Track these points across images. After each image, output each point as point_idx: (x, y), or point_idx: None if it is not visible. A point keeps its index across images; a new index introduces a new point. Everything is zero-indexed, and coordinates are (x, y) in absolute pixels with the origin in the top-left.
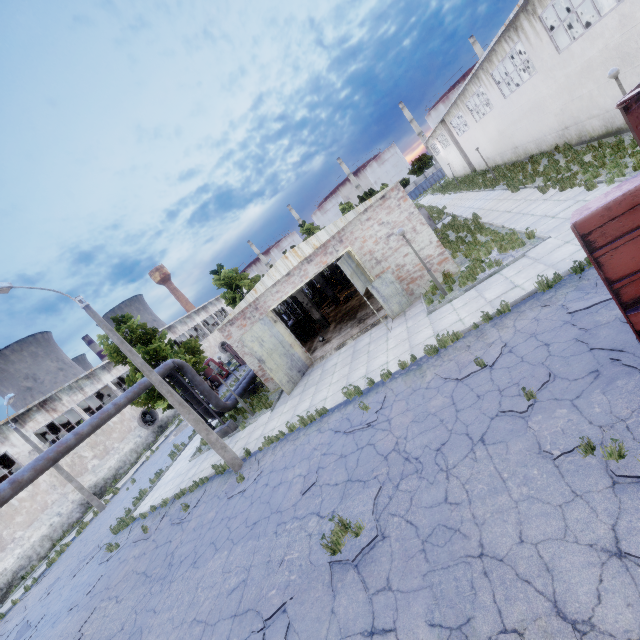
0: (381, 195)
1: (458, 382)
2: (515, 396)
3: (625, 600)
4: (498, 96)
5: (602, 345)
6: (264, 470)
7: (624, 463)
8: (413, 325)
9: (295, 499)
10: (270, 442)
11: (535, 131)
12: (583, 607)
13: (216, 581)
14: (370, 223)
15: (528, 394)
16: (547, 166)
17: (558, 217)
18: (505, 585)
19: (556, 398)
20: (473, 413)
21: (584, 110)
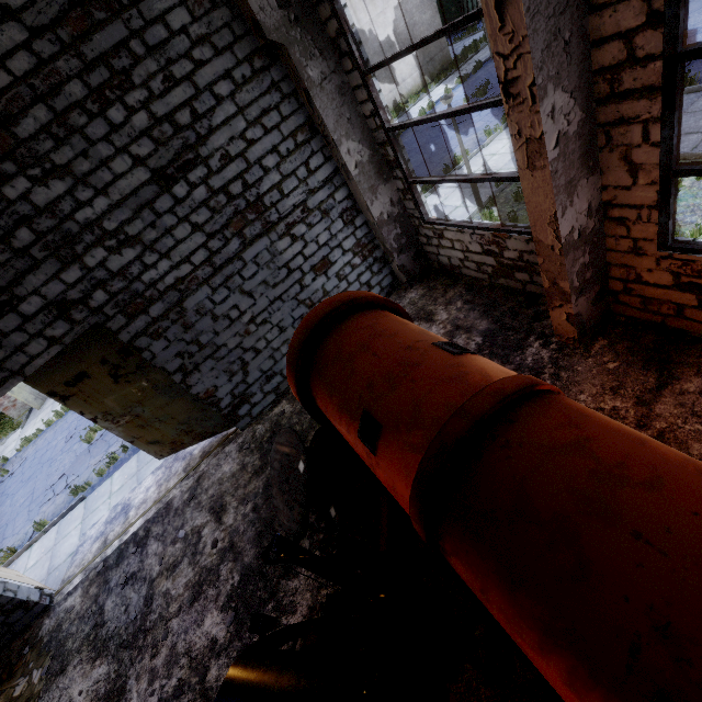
0: None
1: None
2: None
3: None
4: None
5: None
6: (29, 456)
7: None
8: None
9: (62, 448)
10: (29, 441)
11: None
12: None
13: (7, 512)
14: None
15: None
16: None
17: None
18: None
19: None
20: None
21: None
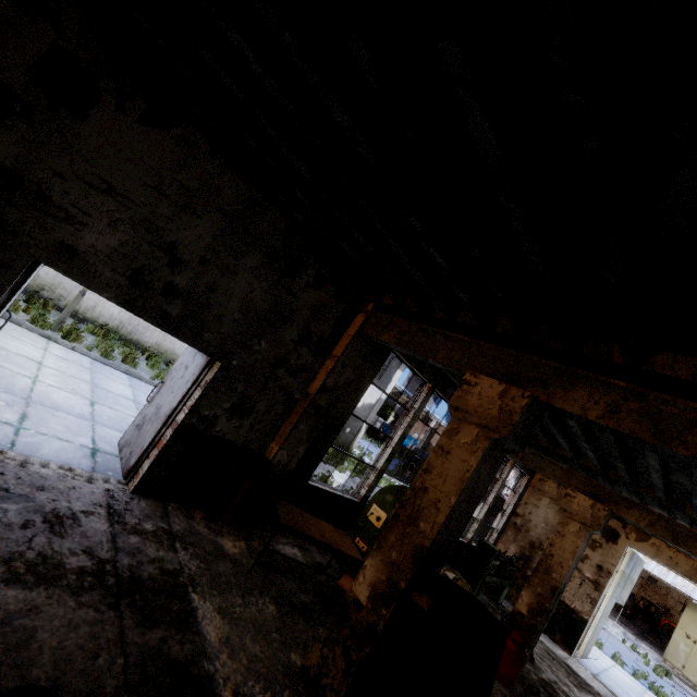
0: None
1: None
2: None
3: None
4: None
5: None
6: None
7: None
8: None
9: None
10: None
11: None
12: None
13: None
14: None
15: None
16: None
17: None
18: None
19: None
20: None
21: None
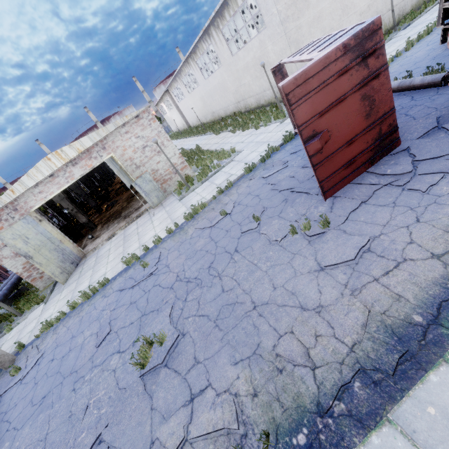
0: (136, 115)
1: (212, 228)
2: (248, 223)
3: (331, 286)
4: (201, 77)
5: (284, 188)
6: (46, 350)
7: (311, 230)
8: (170, 208)
9: (90, 354)
10: (49, 325)
11: (223, 102)
12: (315, 300)
13: None
14: (128, 135)
15: (256, 218)
16: (233, 121)
17: (245, 142)
18: (273, 314)
19: (270, 217)
20: (226, 240)
21: (247, 92)
